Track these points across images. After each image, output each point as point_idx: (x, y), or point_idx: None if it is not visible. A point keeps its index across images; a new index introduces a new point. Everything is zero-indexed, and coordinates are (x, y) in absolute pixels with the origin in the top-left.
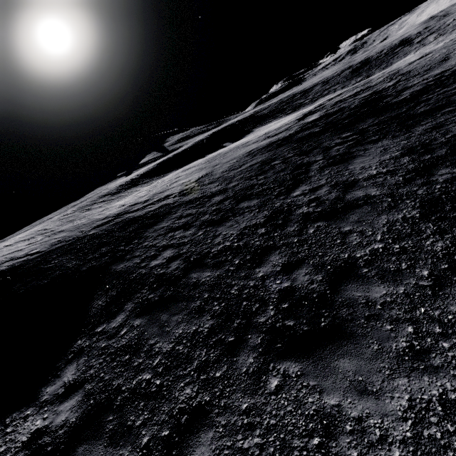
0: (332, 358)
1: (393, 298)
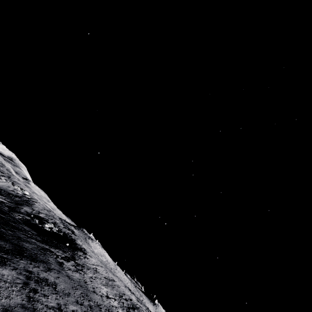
0: None
1: None
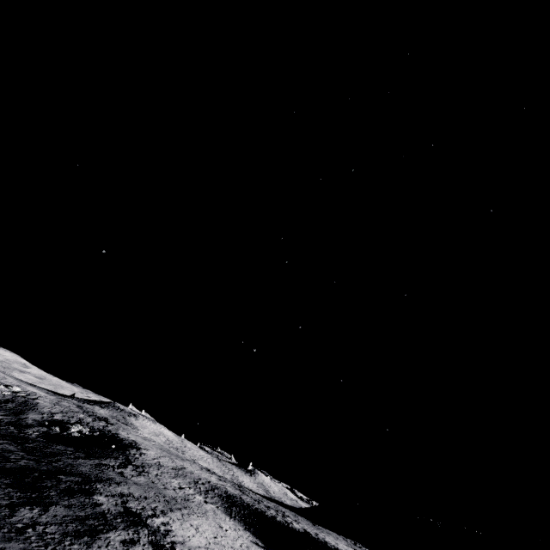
0: None
1: None
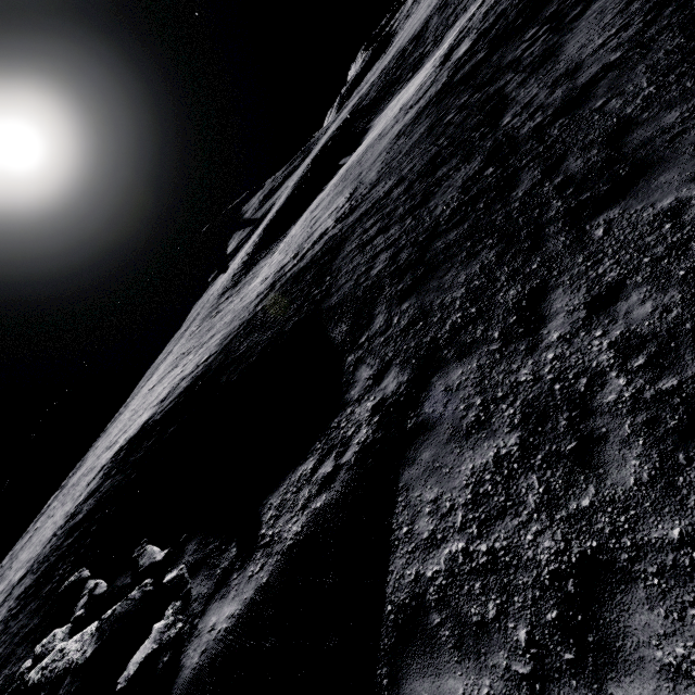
0: (649, 183)
1: (691, 111)
